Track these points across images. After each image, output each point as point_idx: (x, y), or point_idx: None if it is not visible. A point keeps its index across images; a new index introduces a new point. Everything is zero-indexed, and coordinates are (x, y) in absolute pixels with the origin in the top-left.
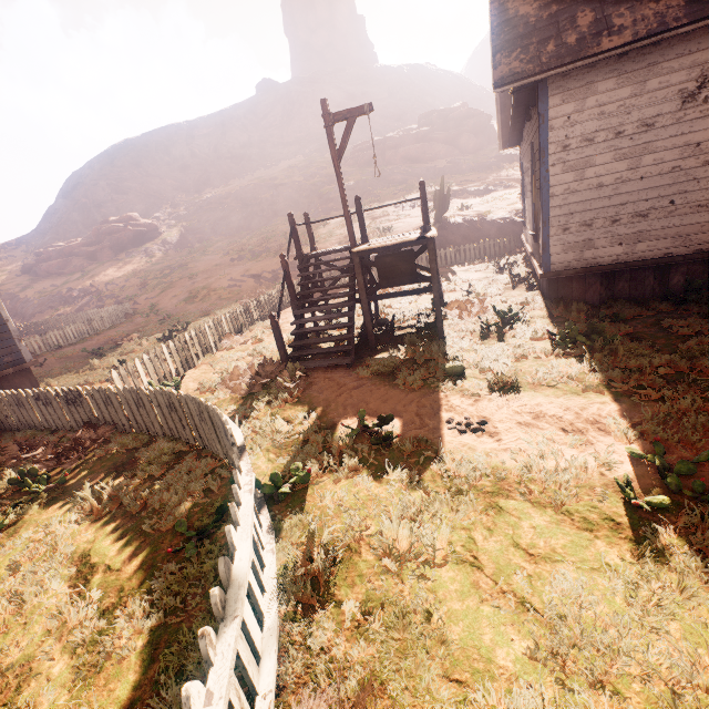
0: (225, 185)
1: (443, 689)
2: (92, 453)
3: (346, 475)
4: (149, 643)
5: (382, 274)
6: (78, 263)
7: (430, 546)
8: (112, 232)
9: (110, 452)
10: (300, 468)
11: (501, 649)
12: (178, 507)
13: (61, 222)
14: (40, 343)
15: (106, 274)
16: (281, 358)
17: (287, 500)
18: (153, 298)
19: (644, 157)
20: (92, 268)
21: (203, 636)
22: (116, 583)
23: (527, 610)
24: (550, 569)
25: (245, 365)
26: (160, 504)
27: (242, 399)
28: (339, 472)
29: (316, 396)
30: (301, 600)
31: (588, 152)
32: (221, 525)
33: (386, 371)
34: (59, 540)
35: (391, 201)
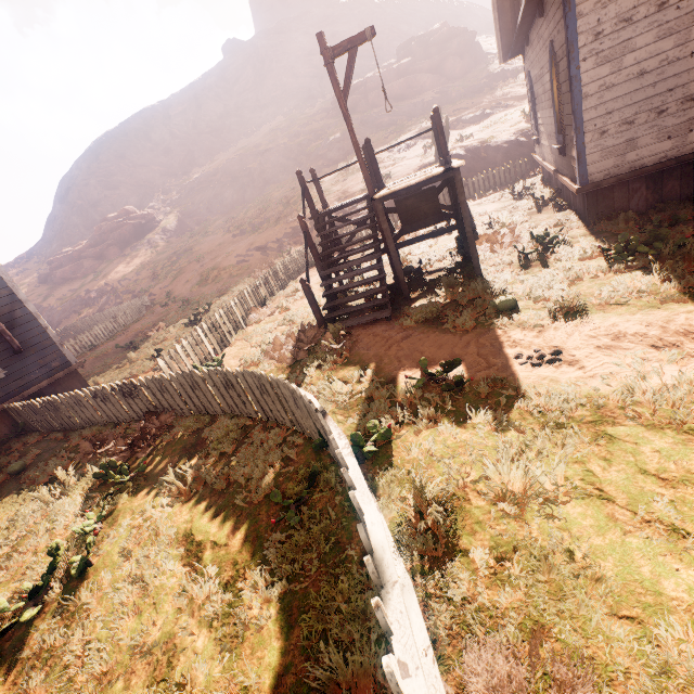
0: (211, 162)
1: (615, 627)
2: (159, 440)
3: (425, 426)
4: (281, 610)
5: (404, 218)
6: (88, 265)
7: (554, 485)
8: (113, 229)
9: (176, 436)
10: (377, 425)
11: (667, 580)
12: (264, 479)
13: (63, 228)
14: (75, 346)
15: (117, 271)
16: (318, 322)
17: (371, 458)
18: (167, 287)
19: (693, 28)
20: (103, 268)
21: (378, 608)
22: (228, 557)
23: (683, 537)
24: (692, 492)
25: (279, 335)
26: (243, 478)
27: (289, 368)
28: (418, 424)
29: (364, 353)
30: (424, 554)
31: (626, 35)
32: (312, 491)
33: (430, 318)
34: (159, 523)
35: (383, 146)
